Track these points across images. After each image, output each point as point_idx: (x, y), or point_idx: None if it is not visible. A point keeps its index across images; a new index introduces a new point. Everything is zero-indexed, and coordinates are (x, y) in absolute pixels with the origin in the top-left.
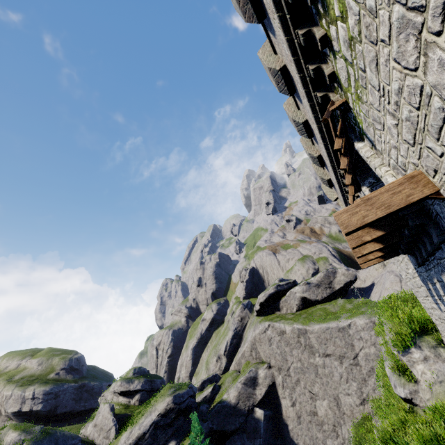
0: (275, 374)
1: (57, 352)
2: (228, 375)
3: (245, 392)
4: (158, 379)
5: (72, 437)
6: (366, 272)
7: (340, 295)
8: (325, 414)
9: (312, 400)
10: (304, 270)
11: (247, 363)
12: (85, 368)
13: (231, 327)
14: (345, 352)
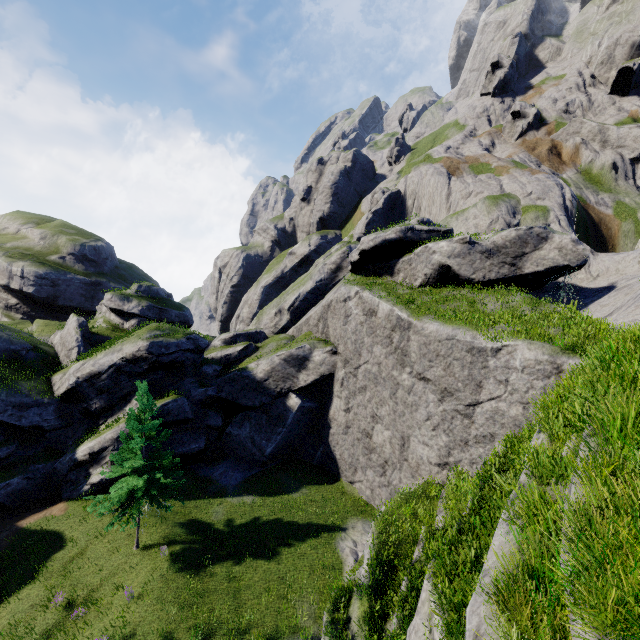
0: (338, 365)
1: (69, 230)
2: (275, 340)
3: (283, 371)
4: (174, 311)
5: (11, 341)
6: (612, 260)
7: (525, 287)
8: (381, 443)
9: (373, 420)
10: (485, 221)
11: (307, 334)
12: (112, 264)
13: (315, 276)
14: (458, 388)
